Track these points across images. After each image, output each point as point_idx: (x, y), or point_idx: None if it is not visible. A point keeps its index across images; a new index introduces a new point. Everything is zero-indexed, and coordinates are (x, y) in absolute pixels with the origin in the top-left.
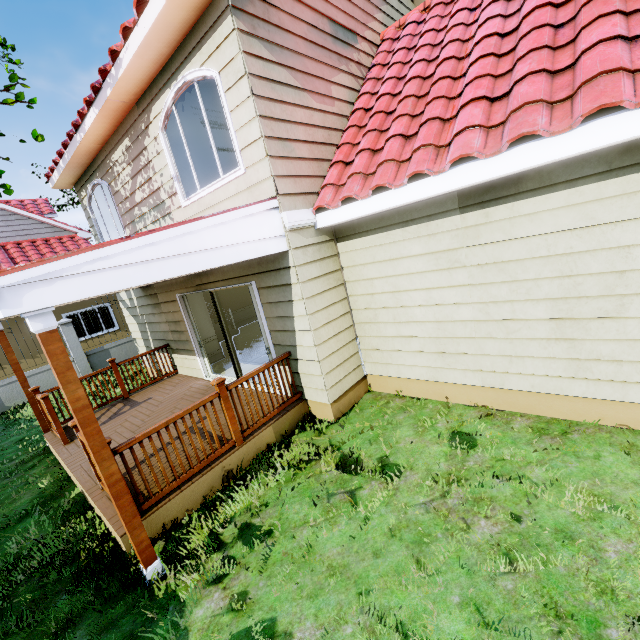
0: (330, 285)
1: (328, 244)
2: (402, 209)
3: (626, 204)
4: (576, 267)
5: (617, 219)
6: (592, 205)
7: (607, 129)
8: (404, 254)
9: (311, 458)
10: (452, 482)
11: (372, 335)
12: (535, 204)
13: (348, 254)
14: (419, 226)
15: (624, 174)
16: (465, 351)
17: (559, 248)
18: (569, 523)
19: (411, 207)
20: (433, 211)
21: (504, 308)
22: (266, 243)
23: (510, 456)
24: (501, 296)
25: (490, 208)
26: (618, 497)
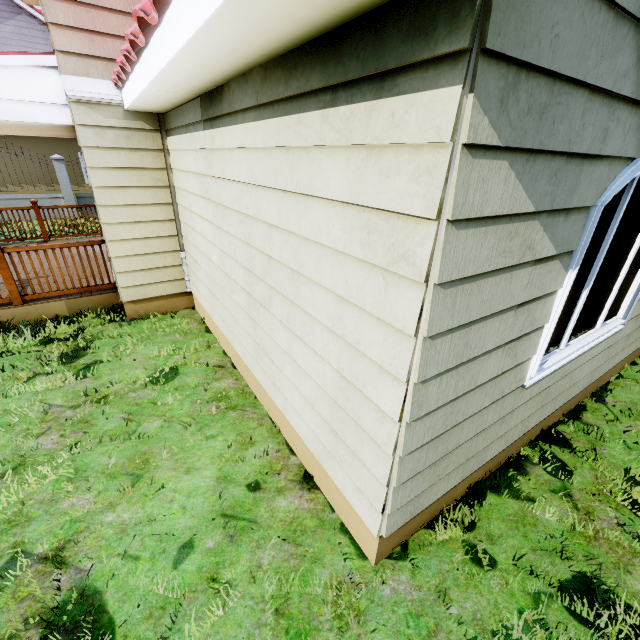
0: (142, 183)
1: (148, 134)
2: (183, 108)
3: (268, 164)
4: (251, 235)
5: (264, 183)
6: (254, 155)
7: (173, 25)
8: (189, 168)
9: (65, 339)
10: (96, 401)
11: (188, 252)
12: (230, 136)
13: (172, 153)
14: (191, 135)
15: (266, 116)
16: (218, 297)
17: (243, 205)
18: (92, 469)
19: (185, 107)
20: (193, 119)
21: (228, 262)
22: (33, 108)
23: (164, 404)
24: (226, 247)
25: (214, 130)
26: (156, 472)
